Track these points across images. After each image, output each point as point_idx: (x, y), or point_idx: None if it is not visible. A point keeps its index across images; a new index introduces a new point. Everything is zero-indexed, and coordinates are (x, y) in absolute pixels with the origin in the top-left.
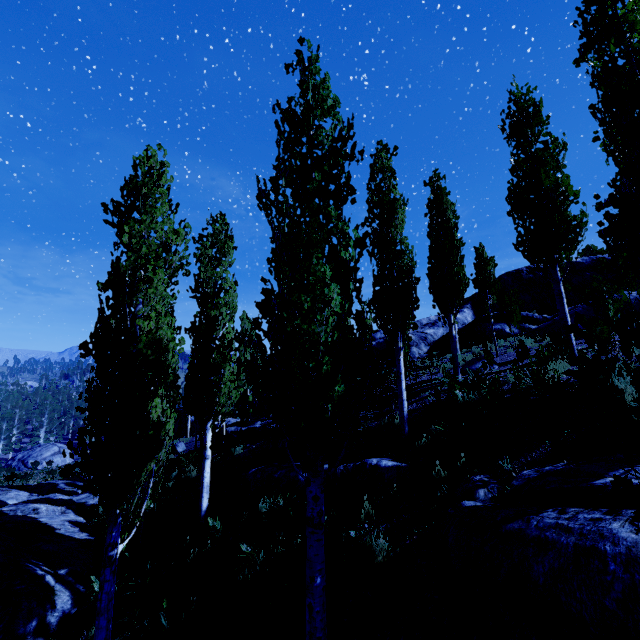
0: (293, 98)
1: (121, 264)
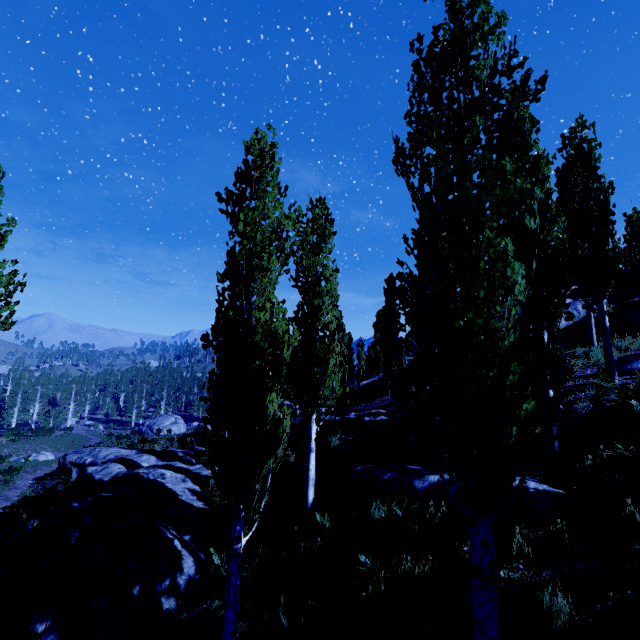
0: (441, 25)
1: (237, 253)
